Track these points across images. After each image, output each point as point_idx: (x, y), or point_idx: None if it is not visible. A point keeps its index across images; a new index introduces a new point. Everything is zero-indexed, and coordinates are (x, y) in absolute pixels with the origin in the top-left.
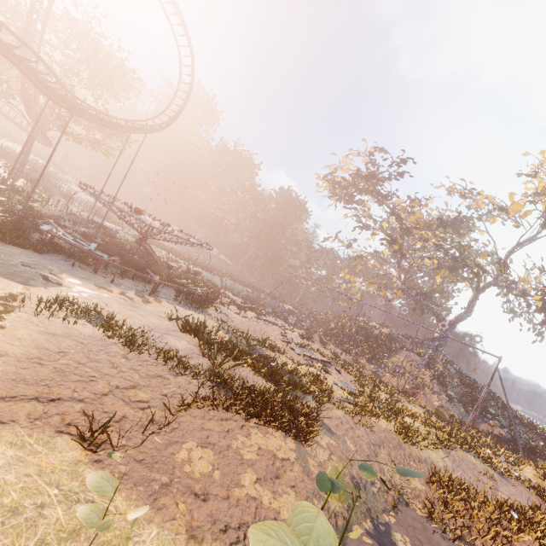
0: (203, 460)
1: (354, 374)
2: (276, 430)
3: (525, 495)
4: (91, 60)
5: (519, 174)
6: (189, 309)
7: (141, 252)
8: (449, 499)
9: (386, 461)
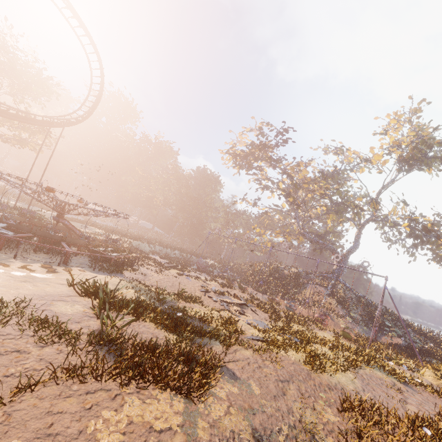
0: None
1: (269, 312)
2: (163, 390)
3: (430, 400)
4: (8, 69)
5: (374, 133)
6: (103, 273)
7: (63, 229)
8: (363, 426)
9: (295, 397)
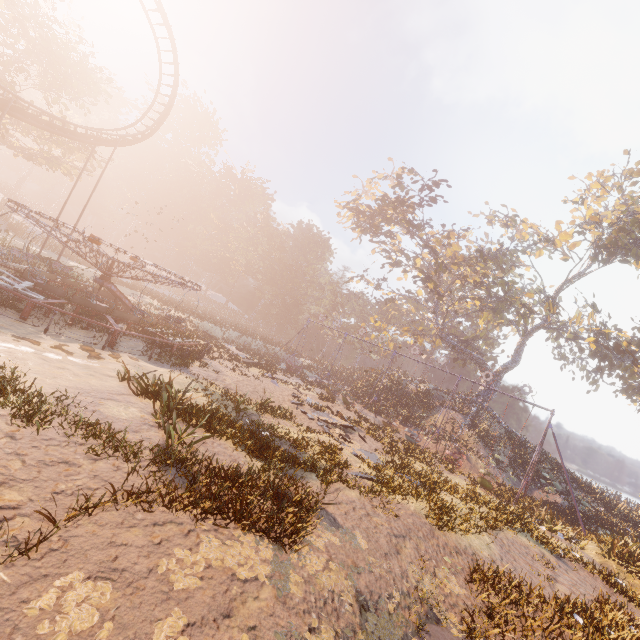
0: (86, 605)
1: (383, 441)
2: (247, 531)
3: (589, 582)
4: (40, 51)
5: (565, 201)
6: (163, 366)
7: (107, 295)
8: (495, 604)
9: (411, 558)
